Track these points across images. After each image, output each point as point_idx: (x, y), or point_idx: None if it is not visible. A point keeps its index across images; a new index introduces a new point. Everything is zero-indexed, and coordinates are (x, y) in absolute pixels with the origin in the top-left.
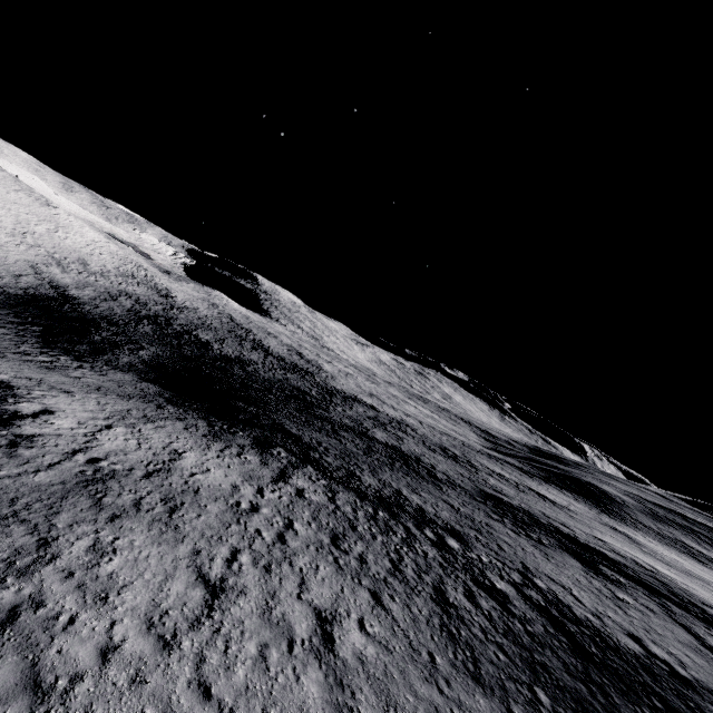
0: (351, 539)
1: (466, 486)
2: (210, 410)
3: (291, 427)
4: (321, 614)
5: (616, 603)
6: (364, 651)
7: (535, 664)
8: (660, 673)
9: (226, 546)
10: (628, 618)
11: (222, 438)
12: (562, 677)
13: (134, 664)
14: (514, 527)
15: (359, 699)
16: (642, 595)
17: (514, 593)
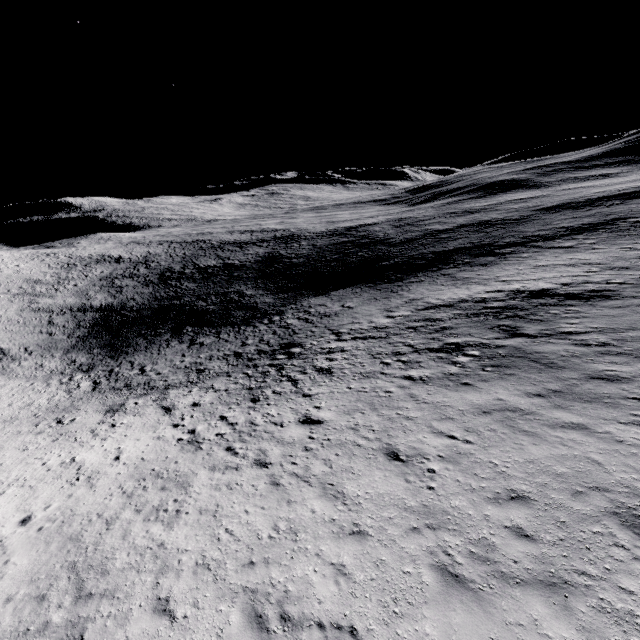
0: None
1: (529, 213)
2: (408, 271)
3: (439, 249)
4: None
5: None
6: None
7: None
8: None
9: None
10: None
11: (486, 263)
12: None
13: None
14: (598, 207)
15: None
16: None
17: None
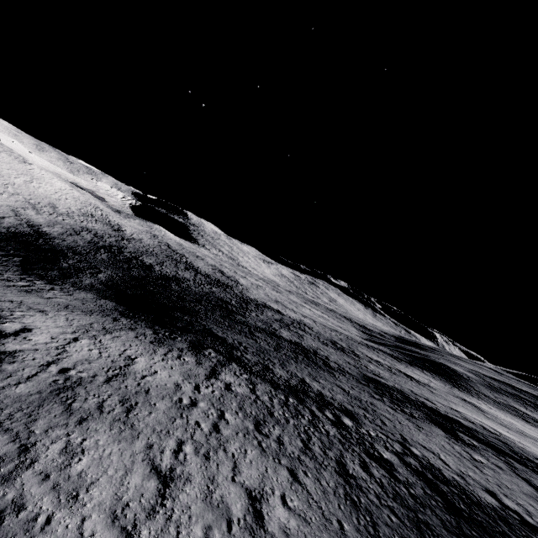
0: (270, 424)
1: (352, 372)
2: (154, 320)
3: (217, 331)
4: (251, 493)
5: (474, 463)
6: (288, 524)
7: (419, 523)
8: (513, 522)
9: (173, 439)
10: (484, 476)
11: (165, 343)
12: (441, 533)
13: None
14: (391, 404)
15: None
16: (491, 455)
17: (397, 461)
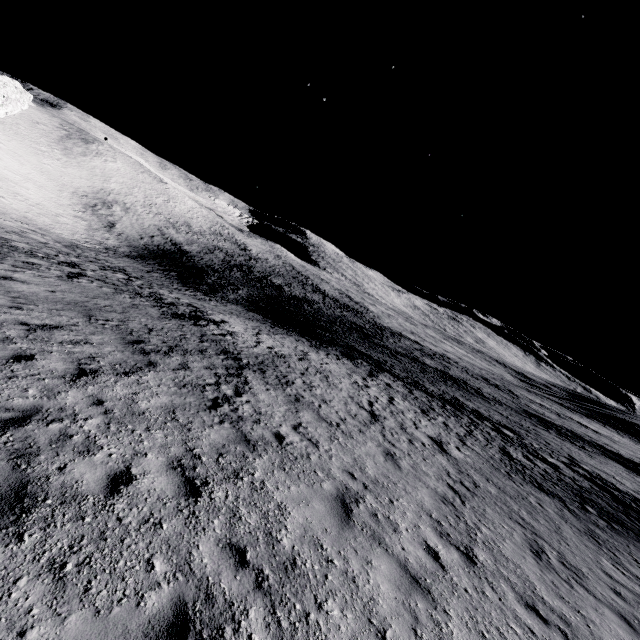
0: (434, 414)
1: (510, 405)
2: (301, 332)
3: (360, 348)
4: (433, 438)
5: None
6: (465, 459)
7: (583, 497)
8: None
9: (364, 399)
10: None
11: (321, 349)
12: (605, 508)
13: (356, 427)
14: (558, 436)
15: (470, 472)
16: None
17: (563, 466)
